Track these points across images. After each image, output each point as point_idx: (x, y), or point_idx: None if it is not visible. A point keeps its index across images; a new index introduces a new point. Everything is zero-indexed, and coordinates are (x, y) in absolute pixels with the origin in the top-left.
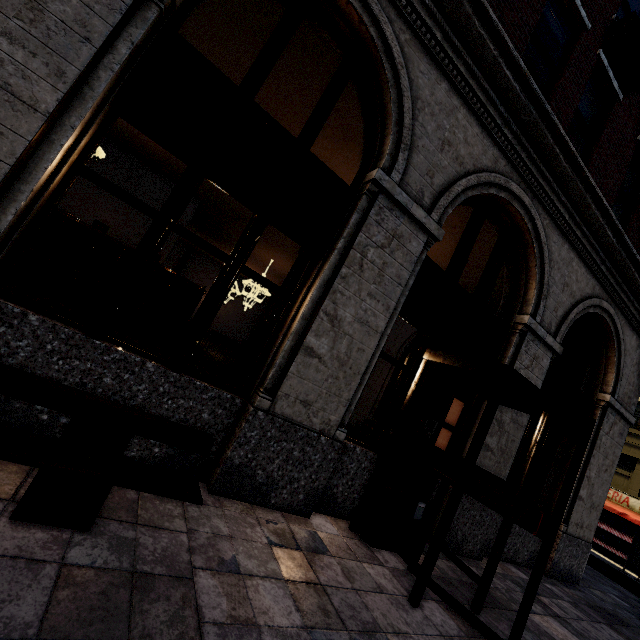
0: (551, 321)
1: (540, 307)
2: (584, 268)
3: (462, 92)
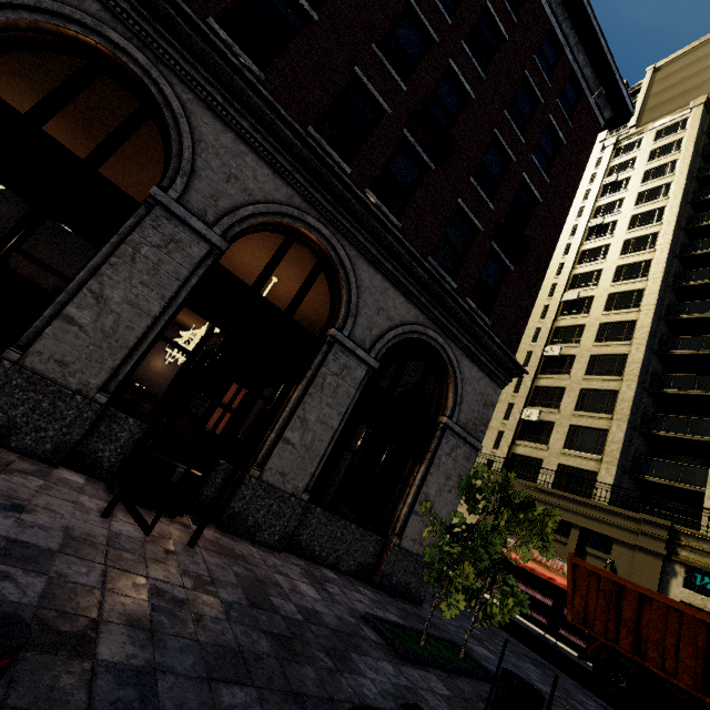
0: (365, 338)
1: (348, 323)
2: (403, 298)
3: (249, 142)
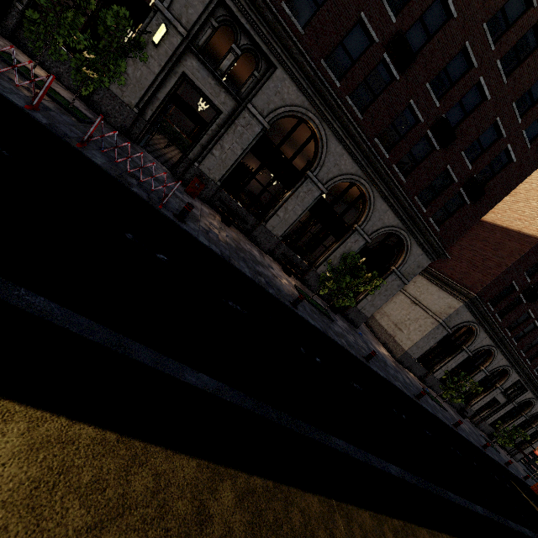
0: None
1: (537, 425)
2: None
3: None
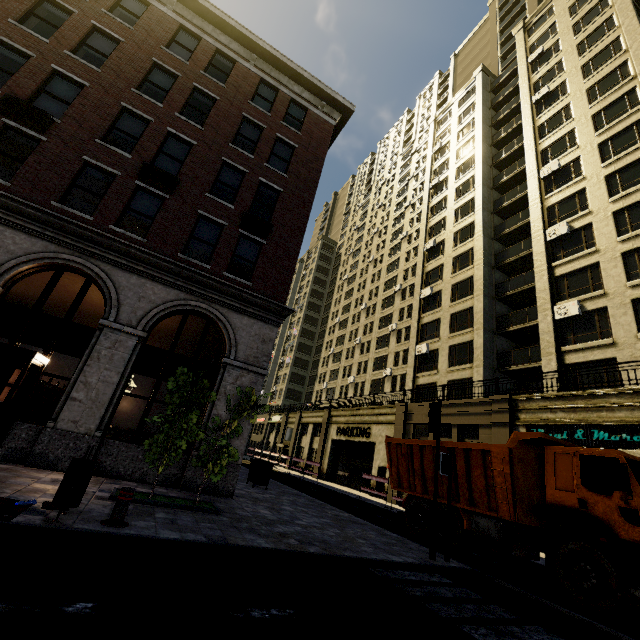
0: (131, 319)
1: (112, 312)
2: (162, 286)
3: (5, 223)
